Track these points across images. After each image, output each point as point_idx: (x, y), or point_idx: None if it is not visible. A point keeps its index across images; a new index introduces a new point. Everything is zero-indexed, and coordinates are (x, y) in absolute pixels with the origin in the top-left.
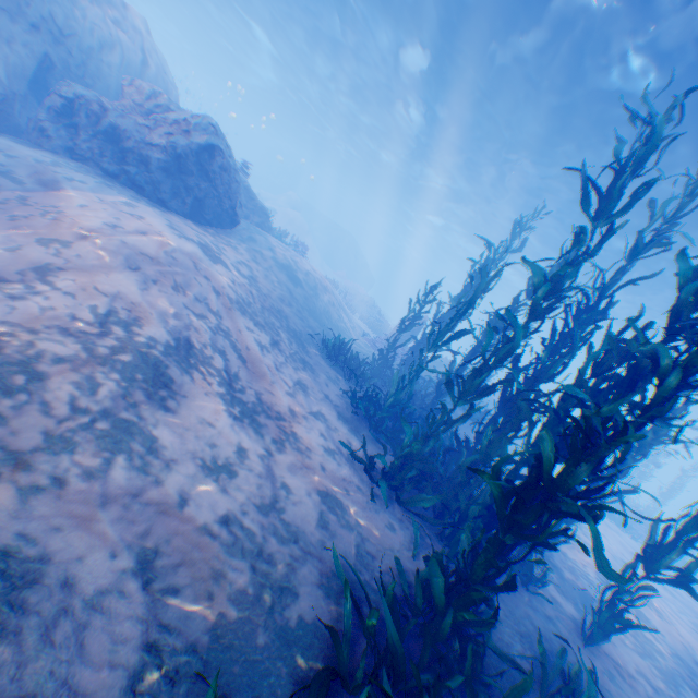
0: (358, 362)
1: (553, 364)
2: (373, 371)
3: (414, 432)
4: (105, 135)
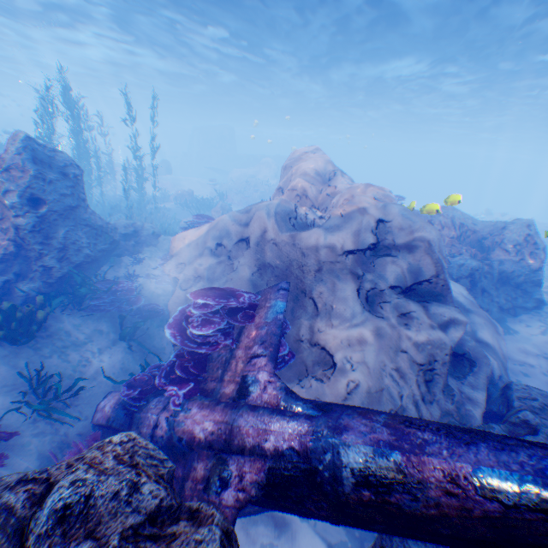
0: None
1: None
2: None
3: None
4: (496, 282)
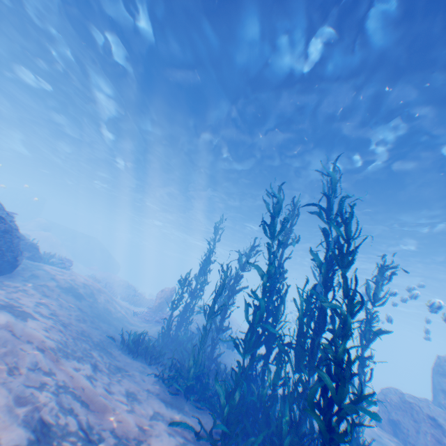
0: (153, 345)
1: (278, 310)
2: (161, 344)
3: (225, 389)
4: None
